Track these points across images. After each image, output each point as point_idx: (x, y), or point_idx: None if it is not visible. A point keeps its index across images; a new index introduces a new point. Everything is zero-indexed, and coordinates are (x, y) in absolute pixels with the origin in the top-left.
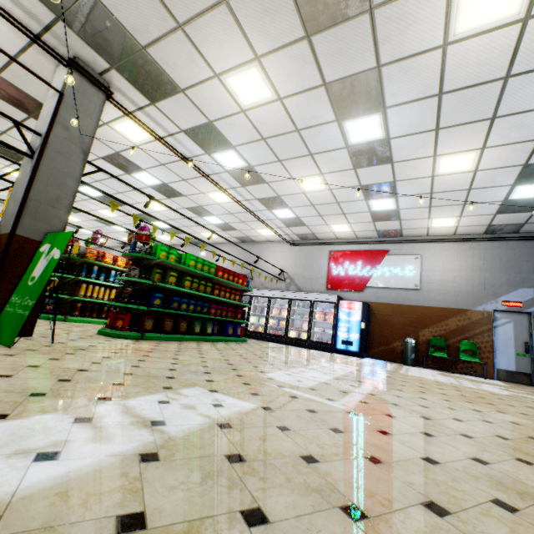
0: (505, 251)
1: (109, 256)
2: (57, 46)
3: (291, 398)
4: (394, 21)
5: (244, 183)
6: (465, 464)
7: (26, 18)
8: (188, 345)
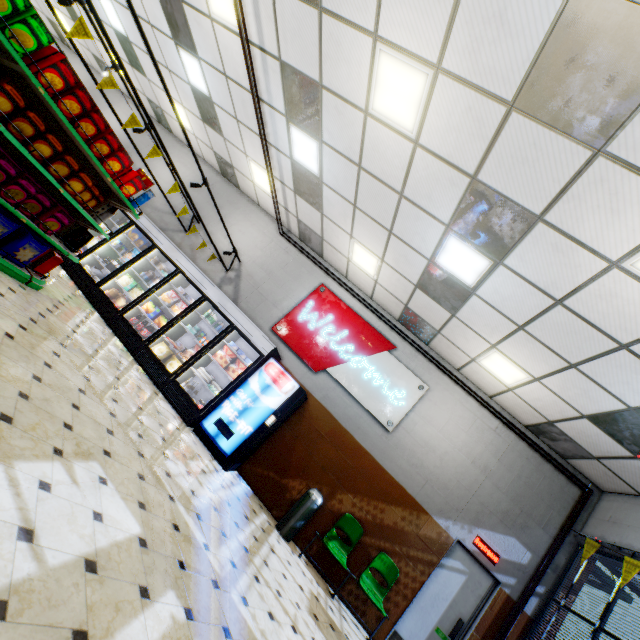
0: (532, 470)
1: None
2: None
3: None
4: None
5: None
6: None
7: None
8: None
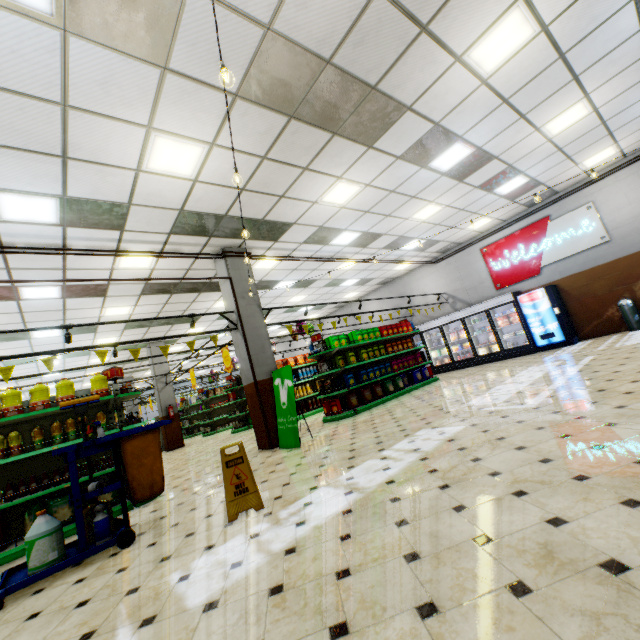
0: None
1: (290, 360)
2: (211, 249)
3: (489, 414)
4: (430, 101)
5: (364, 246)
6: (606, 412)
7: (193, 248)
8: (392, 404)
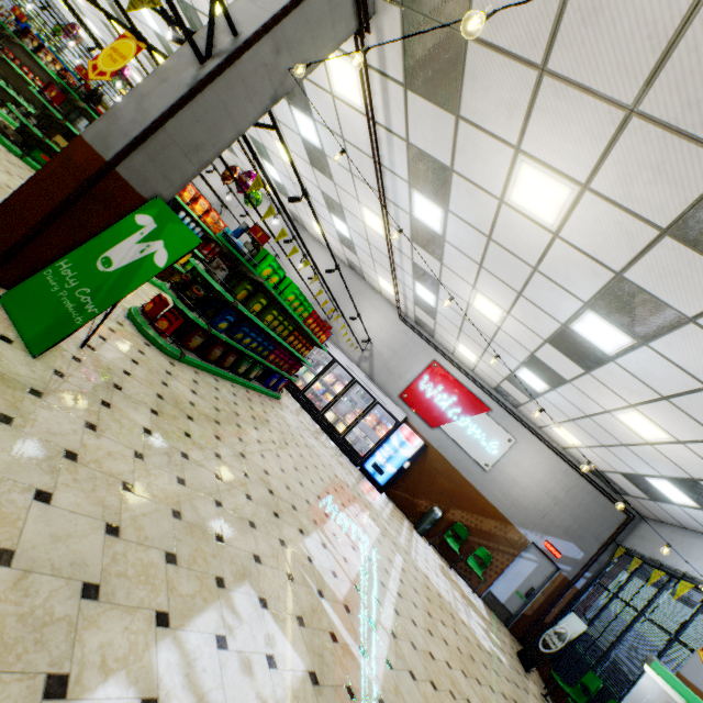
0: (590, 500)
1: (191, 191)
2: None
3: (332, 641)
4: None
5: (416, 240)
6: None
7: None
8: (226, 396)
